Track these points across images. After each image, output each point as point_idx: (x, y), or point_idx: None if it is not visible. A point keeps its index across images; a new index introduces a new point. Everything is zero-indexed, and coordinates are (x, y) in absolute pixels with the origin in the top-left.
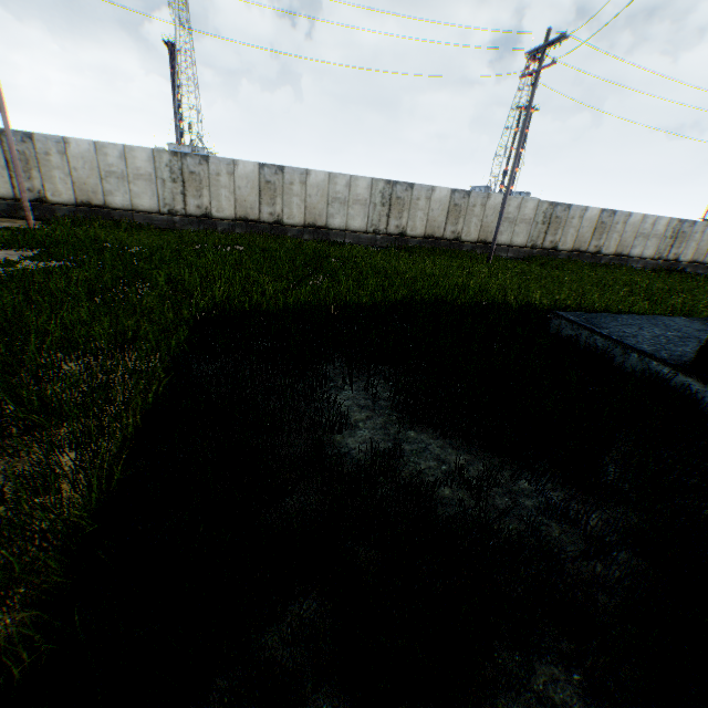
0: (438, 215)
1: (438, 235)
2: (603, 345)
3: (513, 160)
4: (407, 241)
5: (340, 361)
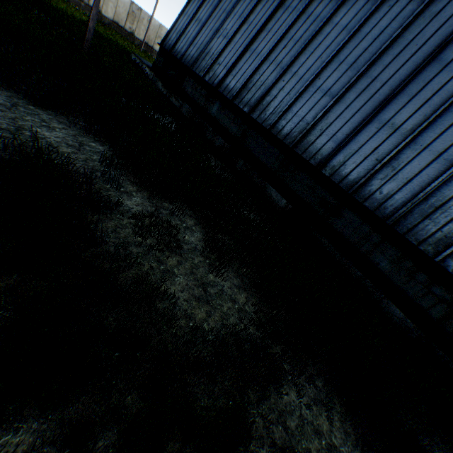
0: (122, 13)
1: (121, 25)
2: (139, 62)
3: (157, 0)
4: (102, 19)
5: (37, 12)
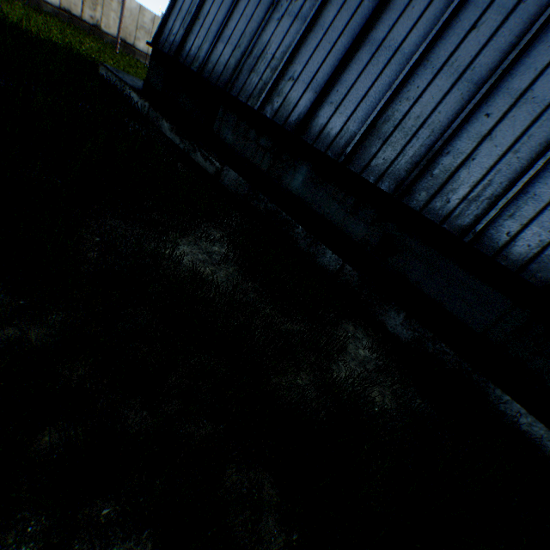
0: None
1: (77, 14)
2: (116, 81)
3: None
4: (41, 5)
5: None
